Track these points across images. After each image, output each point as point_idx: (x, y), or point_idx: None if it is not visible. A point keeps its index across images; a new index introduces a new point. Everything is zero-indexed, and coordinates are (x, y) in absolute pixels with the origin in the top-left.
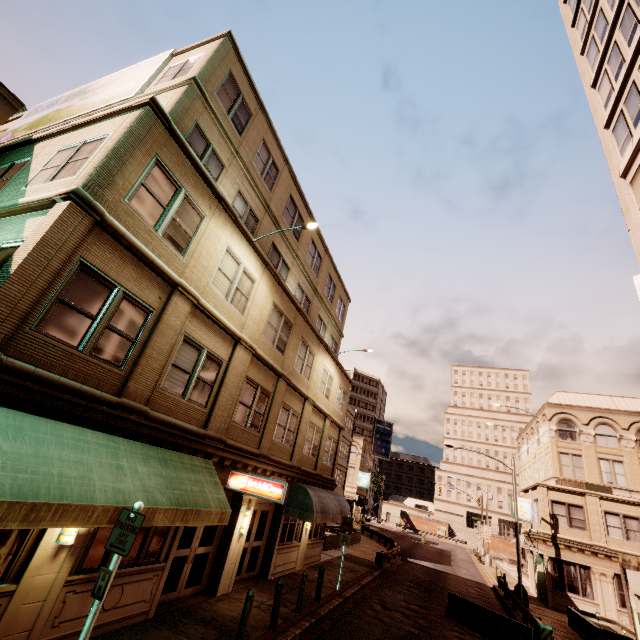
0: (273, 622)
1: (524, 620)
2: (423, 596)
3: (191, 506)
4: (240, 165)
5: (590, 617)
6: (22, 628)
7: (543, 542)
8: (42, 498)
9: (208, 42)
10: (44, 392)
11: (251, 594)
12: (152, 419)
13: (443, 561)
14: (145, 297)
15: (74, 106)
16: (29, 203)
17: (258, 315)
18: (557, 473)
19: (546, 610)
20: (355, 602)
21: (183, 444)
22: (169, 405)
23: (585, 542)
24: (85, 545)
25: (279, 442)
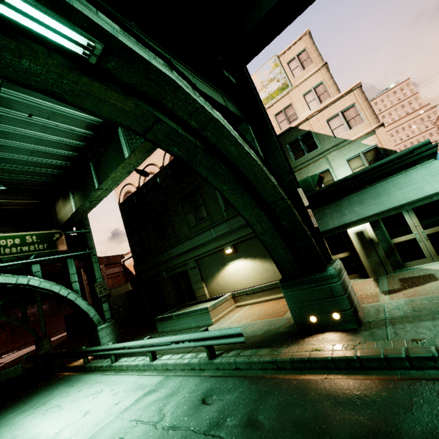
0: None
1: None
2: None
3: None
4: None
5: None
6: None
7: None
8: None
9: (298, 41)
10: None
11: None
12: None
13: None
14: None
15: None
16: (361, 137)
17: None
18: None
19: None
20: None
21: None
22: None
23: None
24: None
25: None
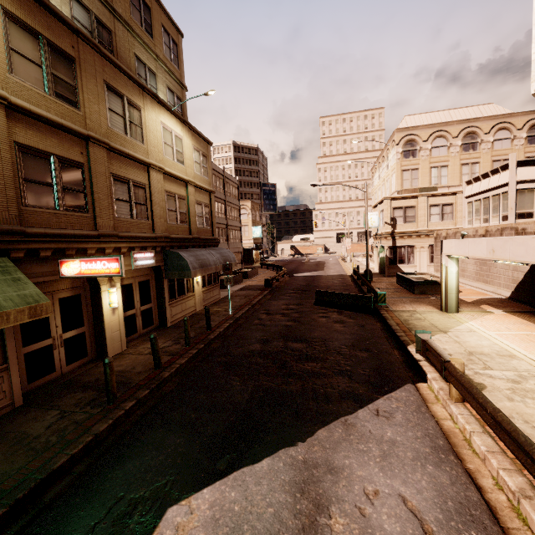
0: (156, 364)
1: (368, 290)
2: (300, 297)
3: None
4: None
5: (411, 275)
6: None
7: (385, 238)
8: None
9: None
10: None
11: (107, 362)
12: None
13: (319, 269)
14: None
15: None
16: None
17: None
18: (399, 187)
19: (383, 279)
20: (246, 318)
21: None
22: None
23: (413, 230)
24: None
25: (128, 218)
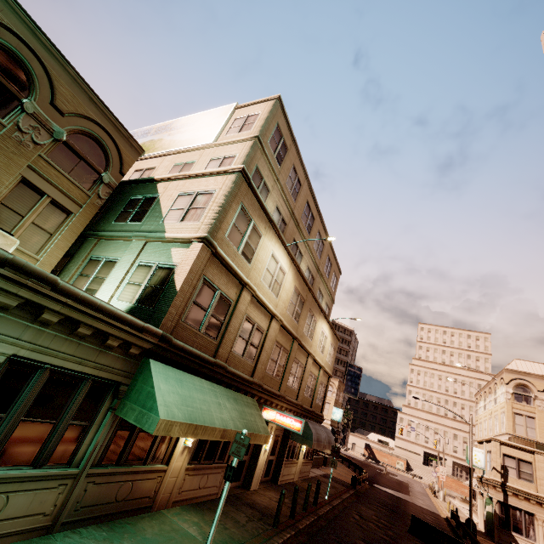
0: (292, 513)
1: None
2: (389, 515)
3: (252, 431)
4: (278, 187)
5: None
6: (168, 491)
7: (493, 487)
8: (198, 422)
9: (263, 102)
10: (187, 358)
11: (284, 492)
12: (228, 372)
13: (402, 490)
14: (229, 294)
15: (165, 140)
16: (174, 239)
17: (285, 297)
18: (510, 430)
19: (492, 543)
20: (339, 510)
21: (242, 388)
22: (235, 362)
23: (531, 493)
24: (193, 447)
25: (290, 386)
